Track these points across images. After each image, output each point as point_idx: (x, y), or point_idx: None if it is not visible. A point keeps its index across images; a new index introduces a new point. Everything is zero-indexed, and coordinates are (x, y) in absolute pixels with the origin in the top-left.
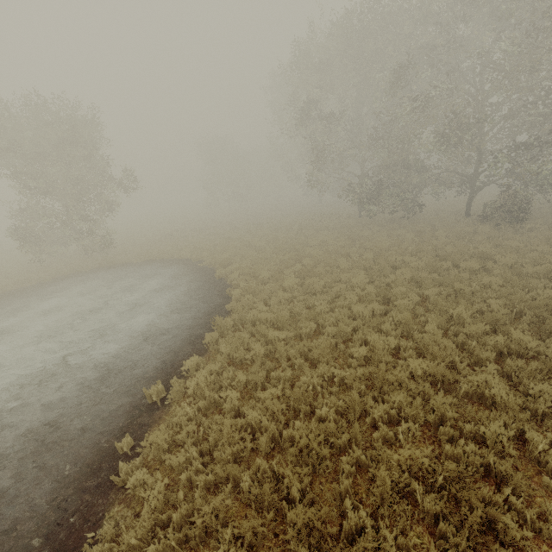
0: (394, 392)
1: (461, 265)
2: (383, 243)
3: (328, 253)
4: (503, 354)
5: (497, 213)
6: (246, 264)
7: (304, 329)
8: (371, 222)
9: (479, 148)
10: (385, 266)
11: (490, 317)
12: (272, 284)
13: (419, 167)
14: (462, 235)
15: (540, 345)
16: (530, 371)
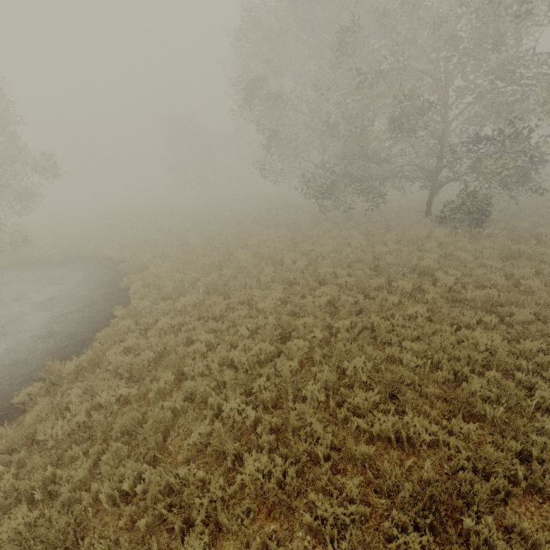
0: (197, 529)
1: (393, 284)
2: (322, 248)
3: (260, 257)
4: (392, 440)
5: (456, 214)
6: (162, 269)
7: (156, 383)
8: (326, 219)
9: (439, 140)
10: (311, 280)
11: (390, 377)
12: (172, 301)
13: (377, 159)
14: (413, 239)
15: (445, 424)
16: (403, 495)
